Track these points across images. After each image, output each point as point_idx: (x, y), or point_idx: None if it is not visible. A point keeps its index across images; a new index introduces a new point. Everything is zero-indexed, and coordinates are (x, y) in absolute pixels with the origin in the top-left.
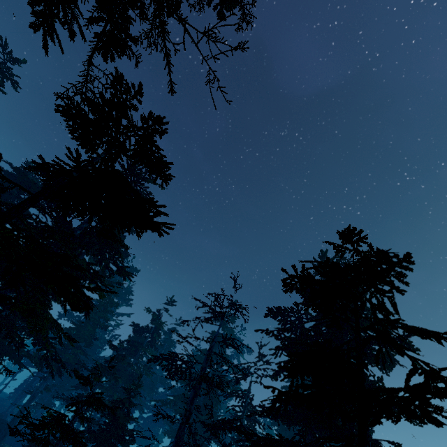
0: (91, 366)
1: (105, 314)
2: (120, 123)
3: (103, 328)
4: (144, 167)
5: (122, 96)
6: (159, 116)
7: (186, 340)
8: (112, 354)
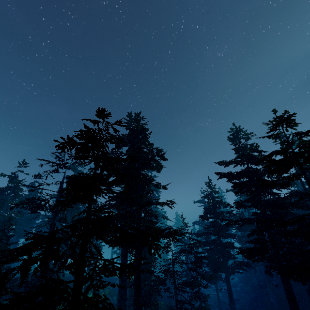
0: None
1: None
2: None
3: None
4: None
5: None
6: None
7: (38, 188)
8: None
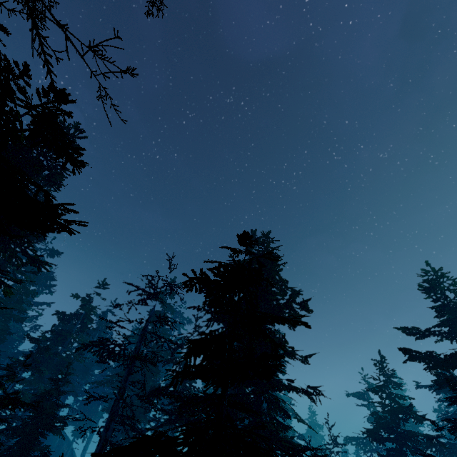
0: (8, 361)
1: (19, 306)
2: (5, 103)
3: (18, 321)
4: (48, 150)
5: (2, 74)
6: (63, 89)
7: (118, 325)
8: (35, 345)
